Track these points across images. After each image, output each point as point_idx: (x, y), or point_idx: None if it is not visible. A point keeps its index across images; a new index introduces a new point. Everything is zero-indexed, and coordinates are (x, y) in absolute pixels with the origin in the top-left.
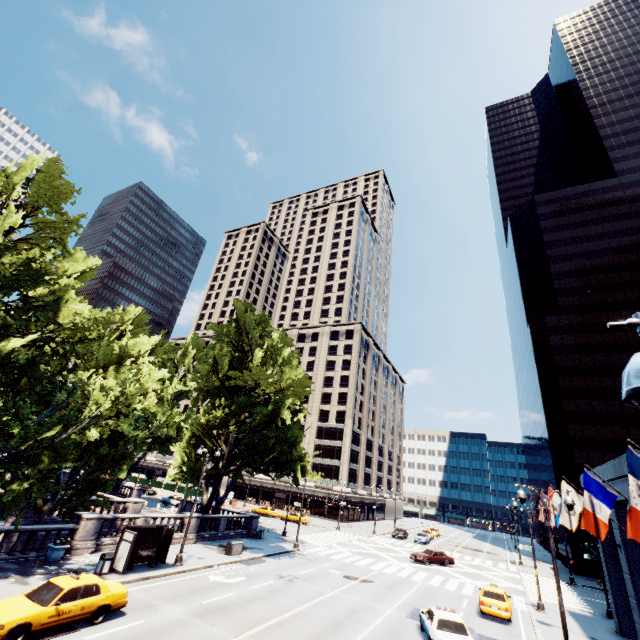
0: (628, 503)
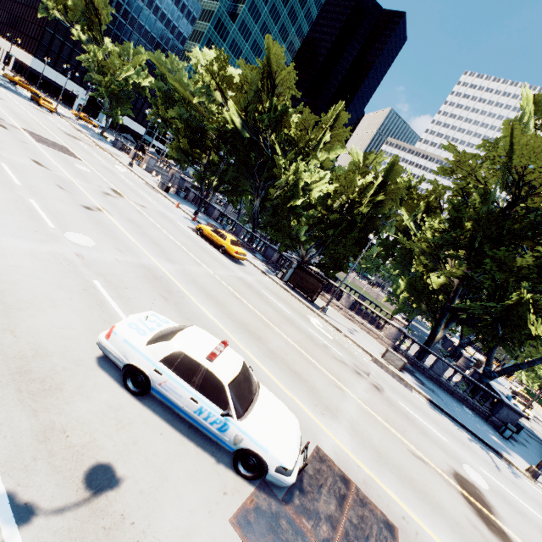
0: None
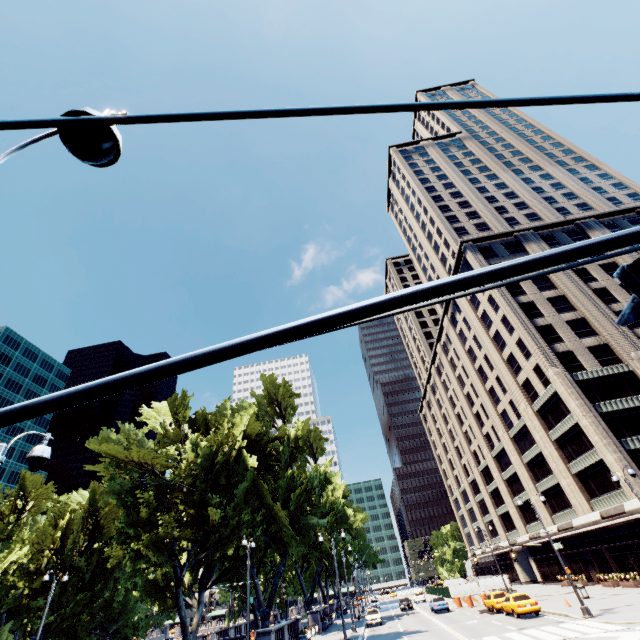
0: None
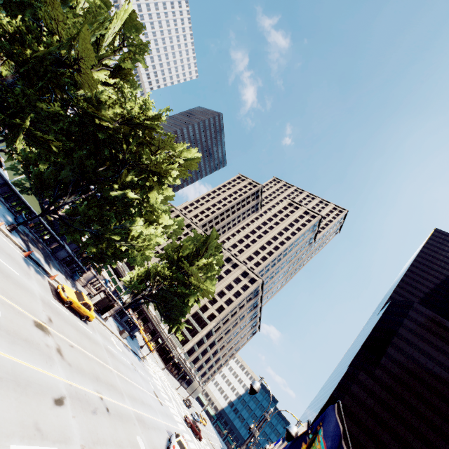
0: (272, 447)
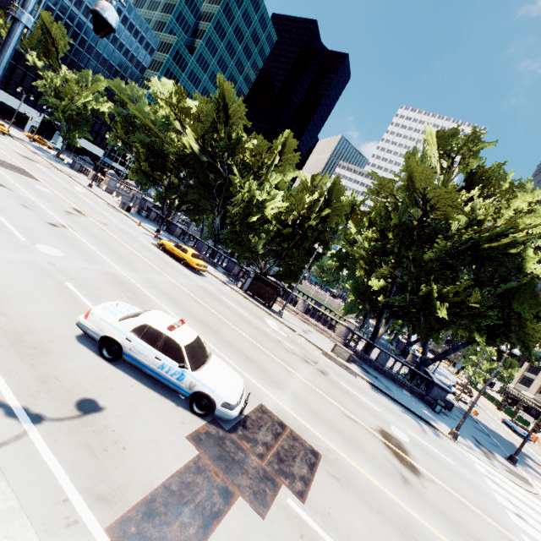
0: None
